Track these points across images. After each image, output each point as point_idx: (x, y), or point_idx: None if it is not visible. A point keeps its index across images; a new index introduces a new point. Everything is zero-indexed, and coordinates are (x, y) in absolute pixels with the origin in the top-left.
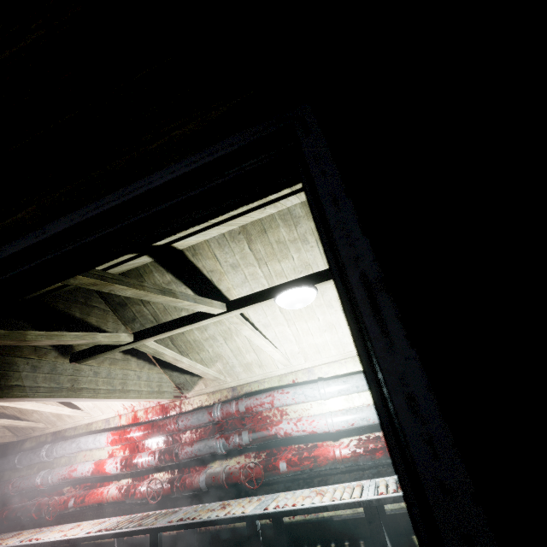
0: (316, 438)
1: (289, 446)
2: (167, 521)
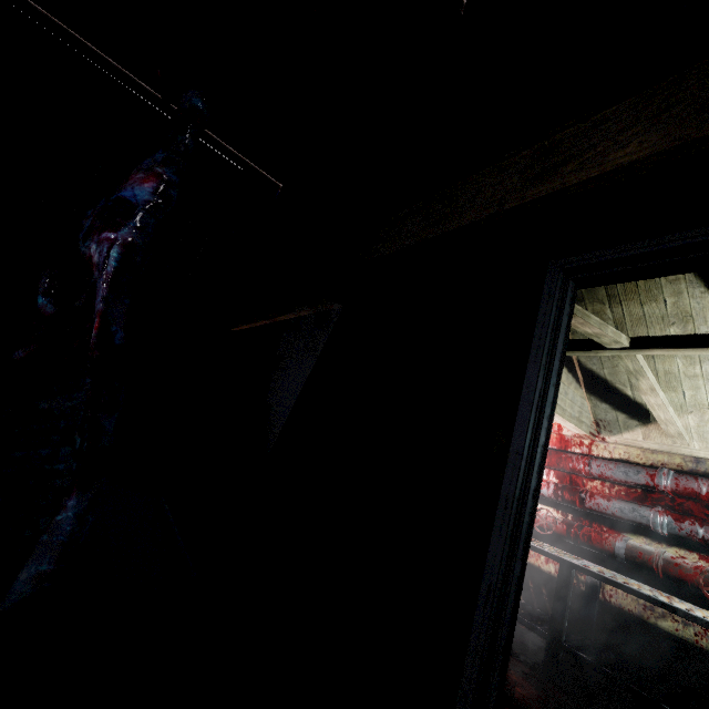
0: None
1: None
2: (579, 563)
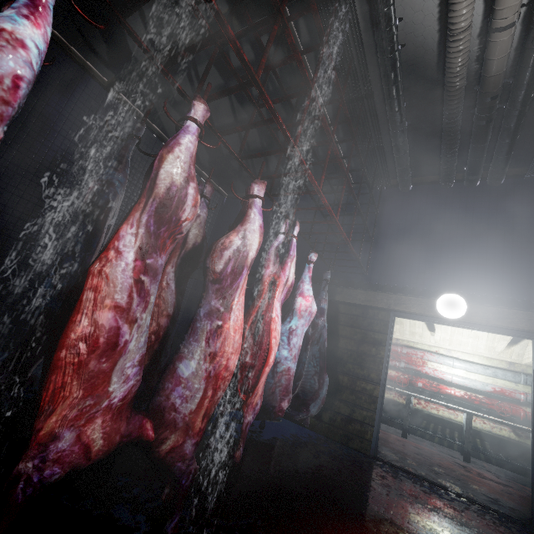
0: (440, 381)
1: (423, 378)
2: None
